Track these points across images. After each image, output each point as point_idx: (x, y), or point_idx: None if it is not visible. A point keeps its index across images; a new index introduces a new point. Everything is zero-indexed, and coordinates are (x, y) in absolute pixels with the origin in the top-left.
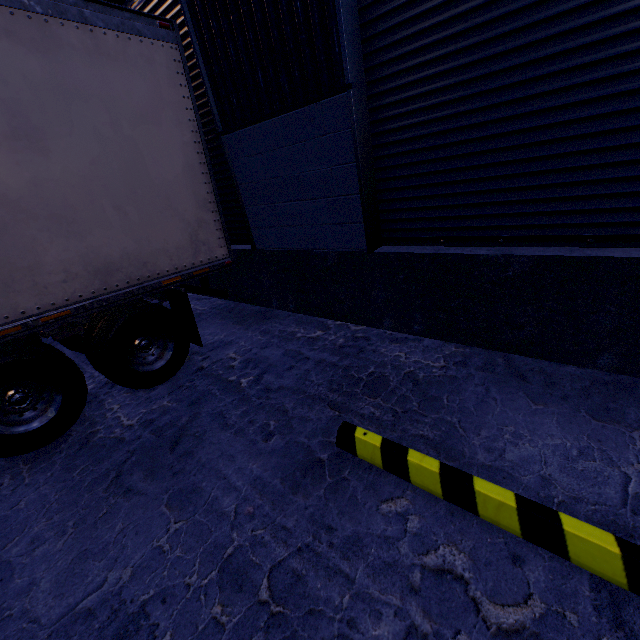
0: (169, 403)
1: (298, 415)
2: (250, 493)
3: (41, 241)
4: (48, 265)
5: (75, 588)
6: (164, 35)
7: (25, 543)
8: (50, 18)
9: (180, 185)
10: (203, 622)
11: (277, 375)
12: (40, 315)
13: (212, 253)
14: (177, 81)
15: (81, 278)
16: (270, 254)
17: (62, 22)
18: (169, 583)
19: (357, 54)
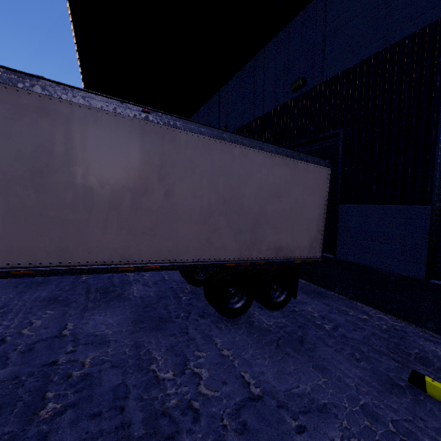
0: (286, 321)
1: (372, 356)
2: (360, 382)
3: (267, 232)
4: (265, 242)
5: (285, 382)
6: (328, 165)
7: (249, 355)
8: (298, 160)
9: (314, 221)
10: (362, 424)
11: (347, 330)
12: (255, 260)
13: (315, 254)
14: (326, 181)
15: (271, 250)
16: (345, 263)
17: (301, 162)
18: (333, 401)
19: (439, 192)
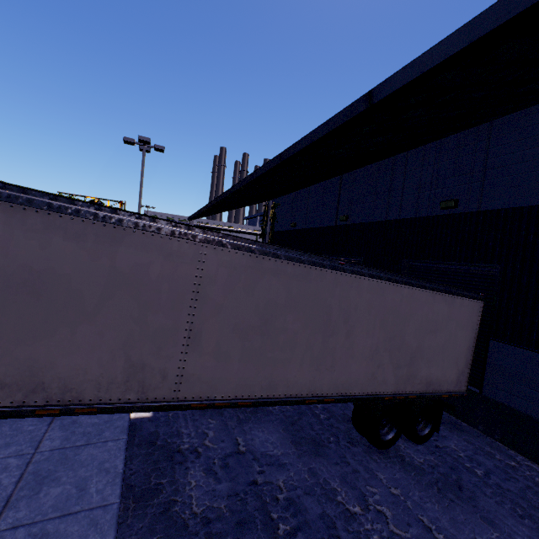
0: (435, 460)
1: (534, 514)
2: None
3: (421, 367)
4: (418, 376)
5: (462, 532)
6: (481, 298)
7: (417, 497)
8: (455, 296)
9: (462, 354)
10: None
11: (500, 479)
12: (408, 394)
13: (460, 387)
14: (478, 314)
15: (422, 384)
16: (493, 402)
17: (457, 297)
18: None
19: None
